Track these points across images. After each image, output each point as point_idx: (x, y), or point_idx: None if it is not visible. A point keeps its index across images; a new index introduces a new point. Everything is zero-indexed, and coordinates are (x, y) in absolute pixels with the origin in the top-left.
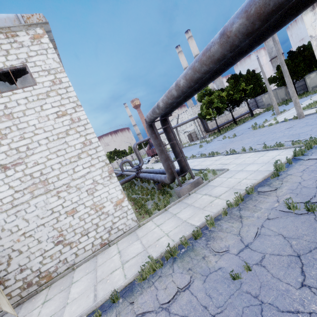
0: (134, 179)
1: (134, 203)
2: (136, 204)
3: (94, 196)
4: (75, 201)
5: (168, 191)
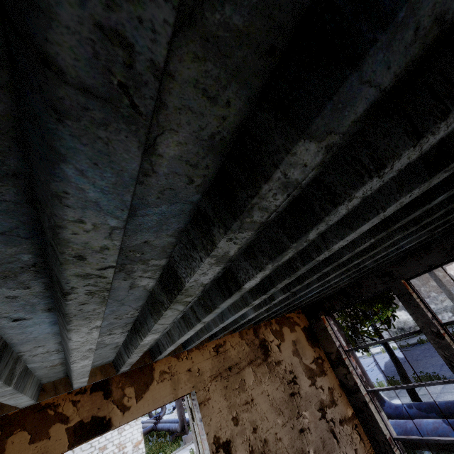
0: (150, 434)
1: (147, 453)
2: (148, 453)
3: (122, 435)
4: (108, 438)
5: (178, 439)
